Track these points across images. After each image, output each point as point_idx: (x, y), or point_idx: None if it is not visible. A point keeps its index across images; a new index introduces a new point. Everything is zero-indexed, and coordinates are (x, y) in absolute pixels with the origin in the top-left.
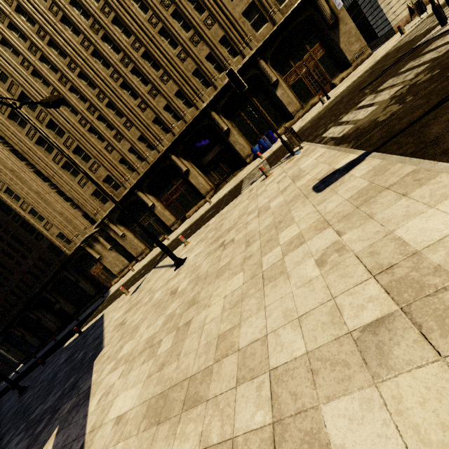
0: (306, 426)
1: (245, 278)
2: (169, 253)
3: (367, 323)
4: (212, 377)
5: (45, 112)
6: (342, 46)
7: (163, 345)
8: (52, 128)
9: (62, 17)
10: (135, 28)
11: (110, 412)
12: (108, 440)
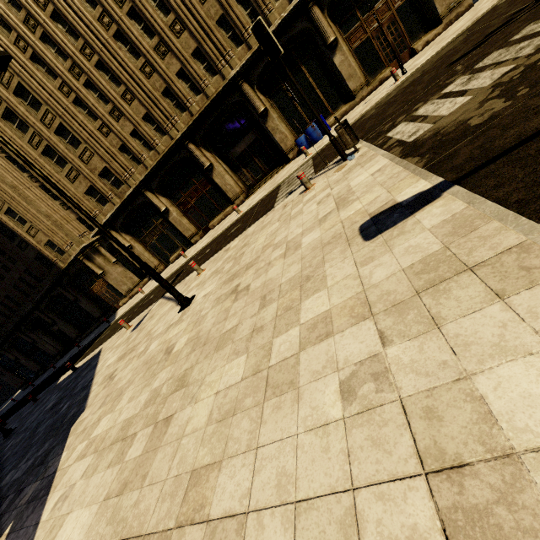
0: None
1: (246, 368)
2: (171, 290)
3: None
4: None
5: (10, 72)
6: None
7: (134, 446)
8: (23, 97)
9: None
10: None
11: (56, 539)
12: None
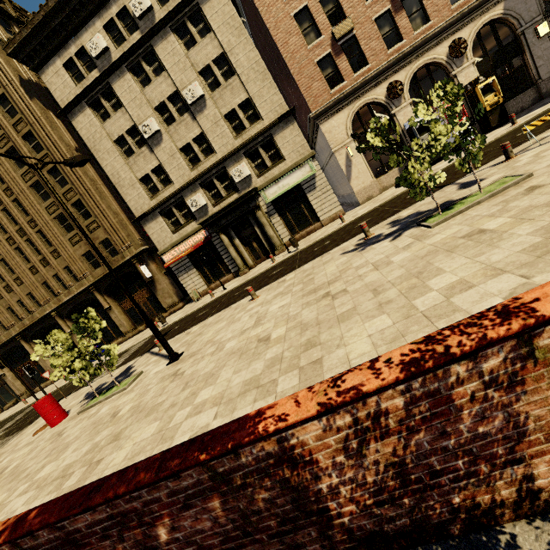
0: None
1: None
2: None
3: None
4: None
5: None
6: (159, 297)
7: None
8: None
9: None
10: None
11: None
12: None
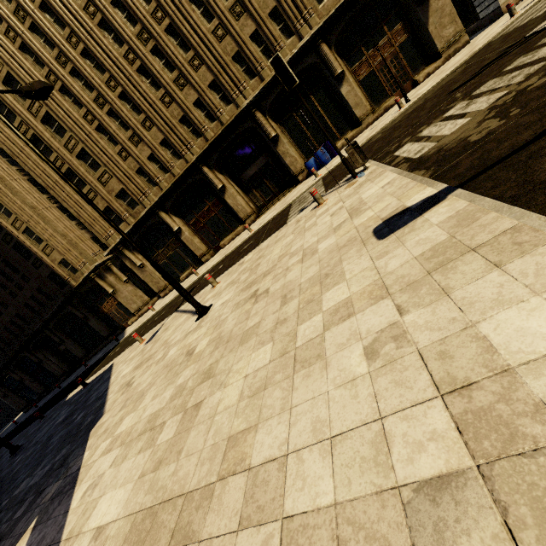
0: None
1: (273, 353)
2: (189, 299)
3: (424, 479)
4: (212, 504)
5: (39, 102)
6: (430, 29)
7: (165, 431)
8: (50, 124)
9: None
10: None
11: (91, 518)
12: None
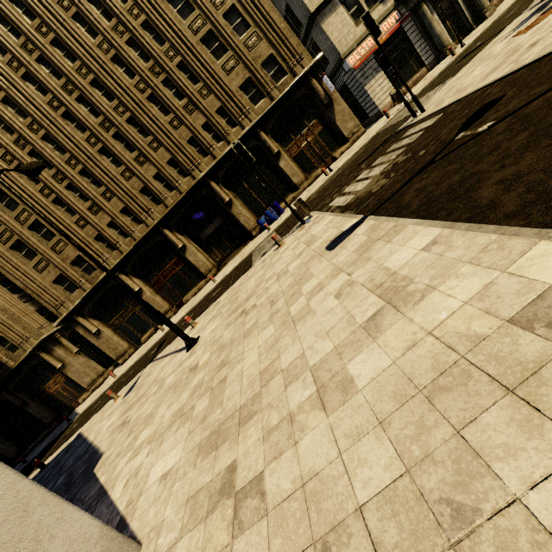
0: (338, 379)
1: (276, 327)
2: (180, 332)
3: (369, 317)
4: (263, 396)
5: None
6: (338, 123)
7: (198, 407)
8: (0, 199)
9: (25, 74)
10: (118, 92)
11: (149, 480)
12: (158, 493)
